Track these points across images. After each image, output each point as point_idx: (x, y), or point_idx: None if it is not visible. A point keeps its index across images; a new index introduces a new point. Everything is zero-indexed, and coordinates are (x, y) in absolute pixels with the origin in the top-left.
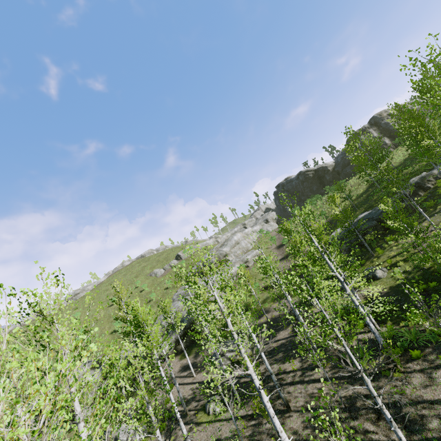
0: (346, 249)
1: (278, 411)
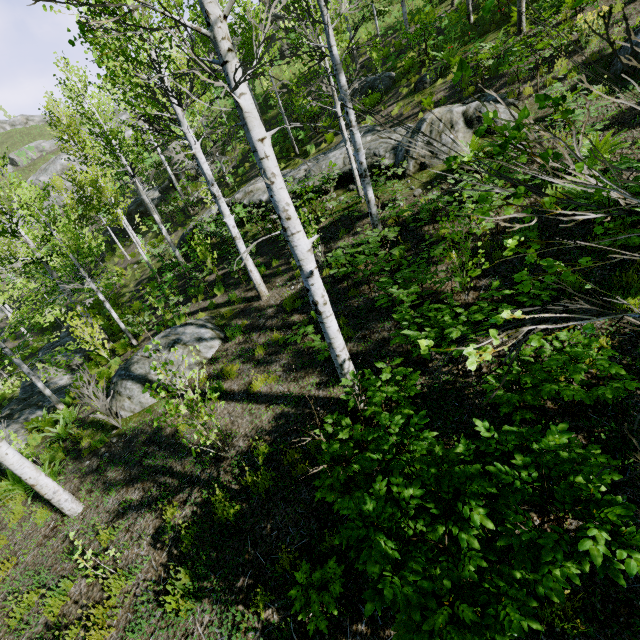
0: (107, 239)
1: None
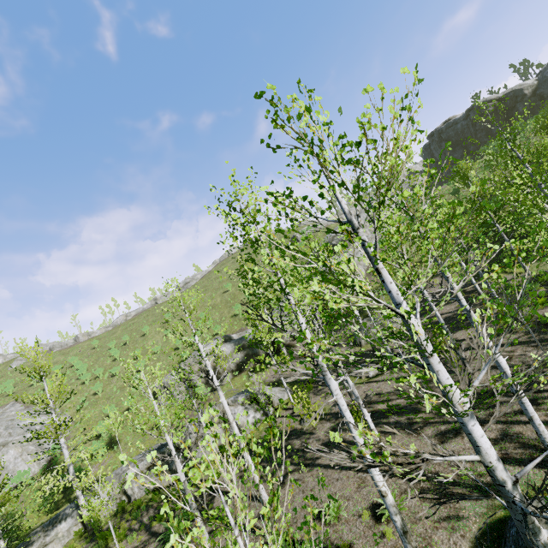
0: None
1: (452, 371)
